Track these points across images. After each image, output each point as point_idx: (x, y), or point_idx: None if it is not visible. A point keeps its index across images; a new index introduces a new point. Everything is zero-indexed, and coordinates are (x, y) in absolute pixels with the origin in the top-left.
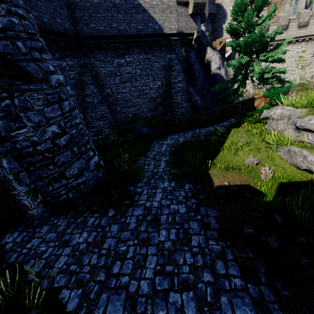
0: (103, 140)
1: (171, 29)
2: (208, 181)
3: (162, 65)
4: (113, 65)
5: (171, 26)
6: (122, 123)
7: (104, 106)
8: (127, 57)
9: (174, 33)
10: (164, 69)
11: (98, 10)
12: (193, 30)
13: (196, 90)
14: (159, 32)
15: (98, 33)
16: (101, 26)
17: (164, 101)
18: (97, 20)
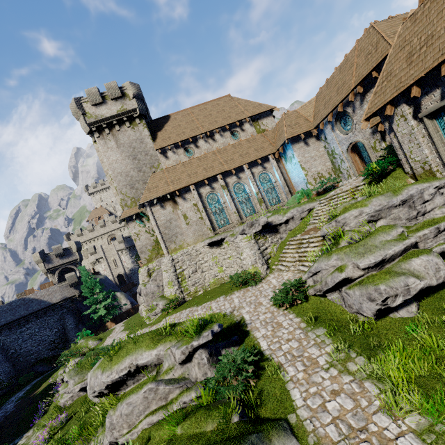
0: (3, 389)
1: (58, 299)
2: (31, 395)
3: (56, 318)
4: (16, 334)
5: (57, 298)
6: (26, 369)
7: (6, 364)
8: (27, 325)
9: (60, 300)
10: (58, 320)
11: (5, 312)
12: (76, 293)
13: (85, 324)
14: (49, 305)
15: (4, 323)
16: (6, 319)
17: (63, 339)
18: (3, 317)
